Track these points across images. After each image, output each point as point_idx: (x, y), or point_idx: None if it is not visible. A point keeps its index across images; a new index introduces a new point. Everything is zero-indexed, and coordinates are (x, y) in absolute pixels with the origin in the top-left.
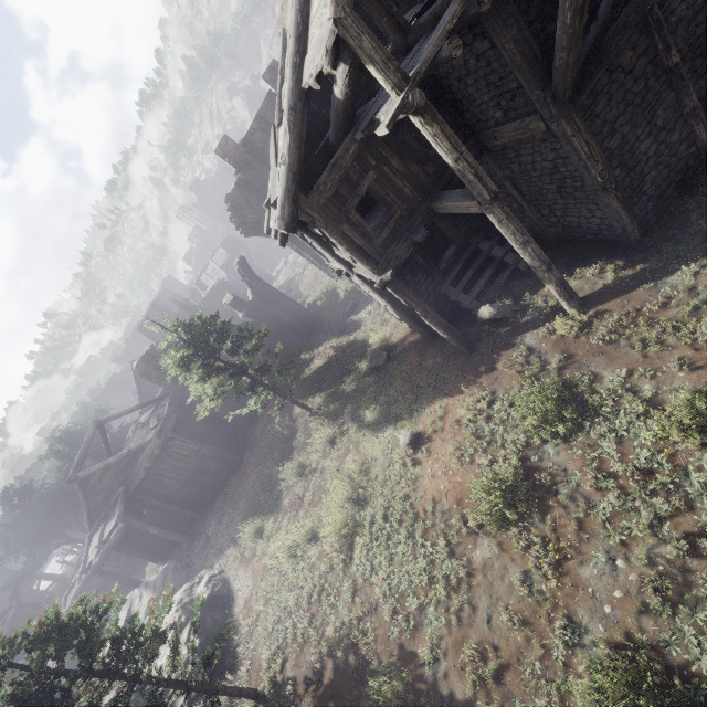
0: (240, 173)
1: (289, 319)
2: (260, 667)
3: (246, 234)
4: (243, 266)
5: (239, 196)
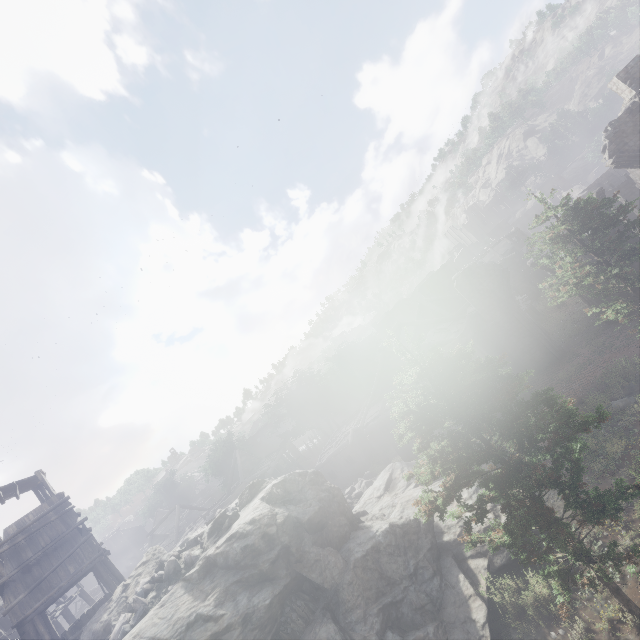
0: (639, 96)
1: (638, 269)
2: (637, 586)
3: (618, 164)
4: (600, 198)
5: (626, 121)
